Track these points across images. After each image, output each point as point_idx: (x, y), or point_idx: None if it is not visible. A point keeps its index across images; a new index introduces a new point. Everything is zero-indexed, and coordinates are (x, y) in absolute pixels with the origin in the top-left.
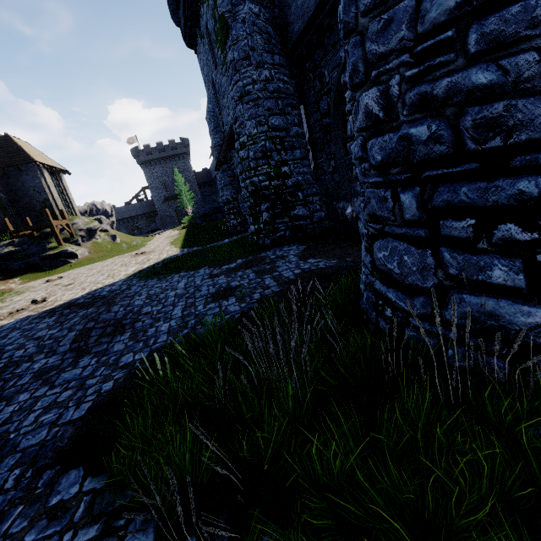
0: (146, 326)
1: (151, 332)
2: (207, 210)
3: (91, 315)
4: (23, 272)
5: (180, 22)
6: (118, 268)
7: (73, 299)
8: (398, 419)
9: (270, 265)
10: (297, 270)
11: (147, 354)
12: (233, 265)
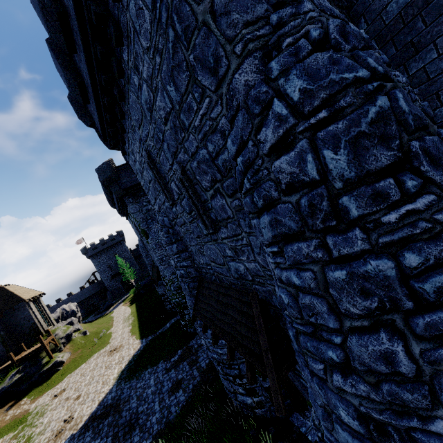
0: (145, 421)
1: (149, 425)
2: (147, 282)
3: (113, 423)
4: (28, 391)
5: (116, 207)
6: (106, 372)
7: (92, 412)
8: (230, 439)
9: (195, 356)
10: (207, 359)
11: (152, 439)
12: (177, 358)
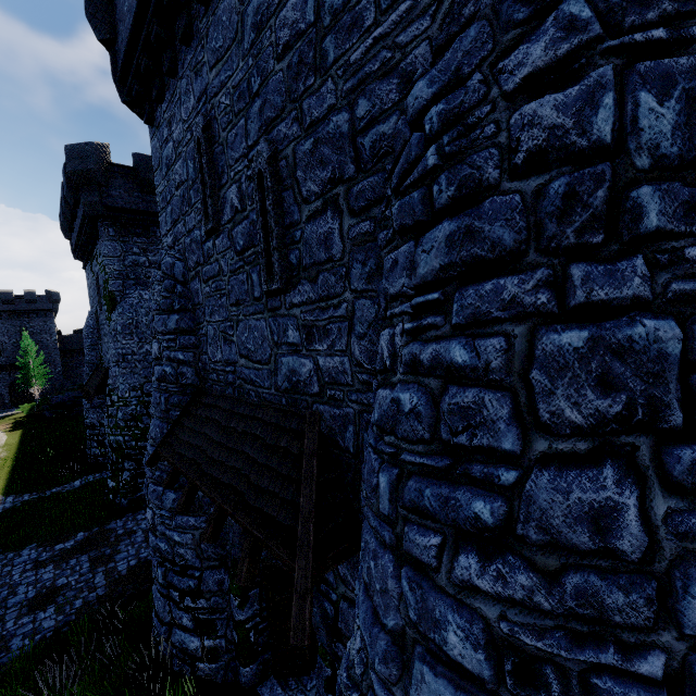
0: None
1: None
2: (67, 399)
3: None
4: None
5: (71, 237)
6: None
7: None
8: None
9: (112, 549)
10: (135, 559)
11: None
12: (70, 545)
